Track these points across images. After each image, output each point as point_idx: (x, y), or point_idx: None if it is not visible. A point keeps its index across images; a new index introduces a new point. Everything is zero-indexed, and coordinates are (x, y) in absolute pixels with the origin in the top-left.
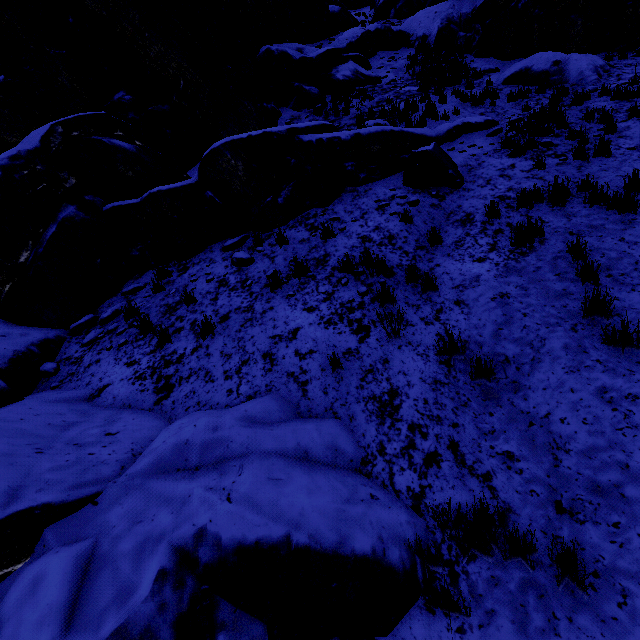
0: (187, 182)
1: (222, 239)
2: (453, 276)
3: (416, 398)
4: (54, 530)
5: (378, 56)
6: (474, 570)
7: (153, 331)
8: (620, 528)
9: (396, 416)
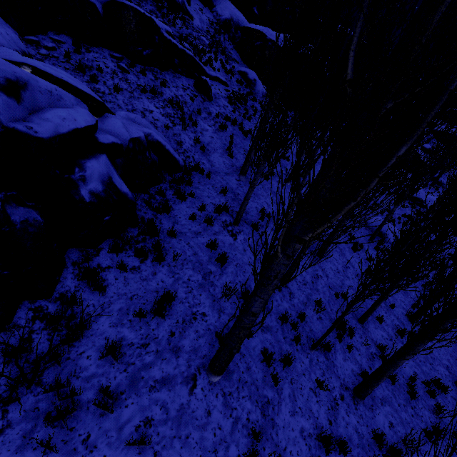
0: (100, 4)
1: (108, 49)
2: (202, 126)
3: (187, 146)
4: (109, 115)
5: (195, 1)
6: (193, 173)
7: (84, 73)
8: (218, 176)
9: (181, 146)
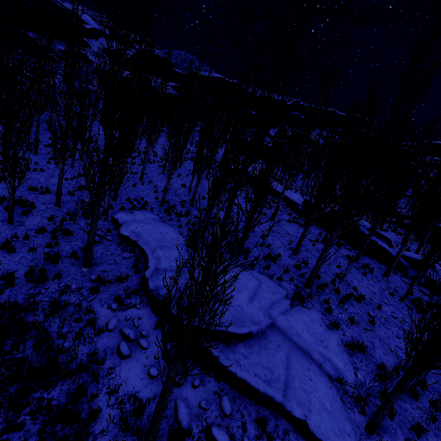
0: None
1: None
2: None
3: None
4: None
5: None
6: None
7: None
8: None
9: None
